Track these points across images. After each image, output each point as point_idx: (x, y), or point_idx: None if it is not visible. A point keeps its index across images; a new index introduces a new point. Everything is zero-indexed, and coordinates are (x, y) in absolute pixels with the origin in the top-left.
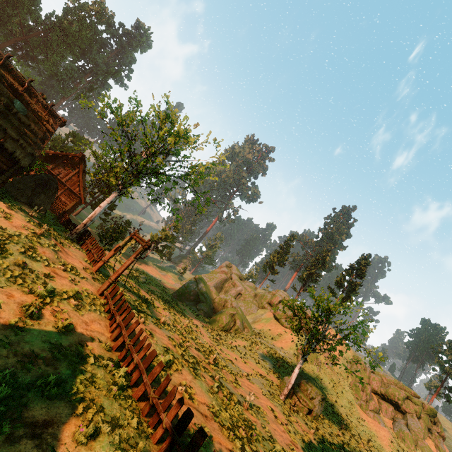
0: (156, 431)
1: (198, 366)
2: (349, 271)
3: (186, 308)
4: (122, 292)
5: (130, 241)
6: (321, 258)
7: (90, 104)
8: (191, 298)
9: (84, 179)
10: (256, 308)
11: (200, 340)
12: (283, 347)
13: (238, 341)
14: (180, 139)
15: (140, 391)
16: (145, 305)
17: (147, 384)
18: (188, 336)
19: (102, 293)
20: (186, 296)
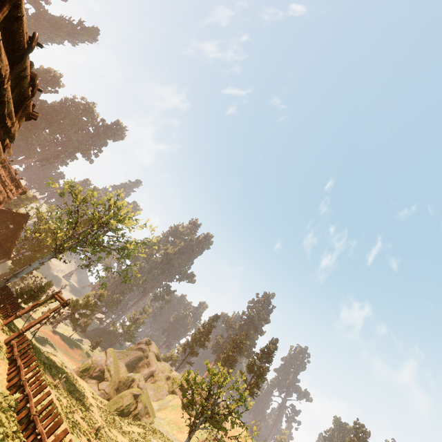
0: (29, 438)
1: (78, 427)
2: (259, 355)
3: (86, 387)
4: (24, 348)
5: (50, 300)
6: (239, 340)
7: (55, 185)
8: (95, 375)
9: (19, 235)
10: (166, 393)
11: (90, 413)
12: (183, 439)
13: (134, 427)
14: (122, 222)
15: (24, 414)
16: (43, 366)
17: (32, 407)
18: (77, 407)
19: (9, 342)
20: (89, 372)
